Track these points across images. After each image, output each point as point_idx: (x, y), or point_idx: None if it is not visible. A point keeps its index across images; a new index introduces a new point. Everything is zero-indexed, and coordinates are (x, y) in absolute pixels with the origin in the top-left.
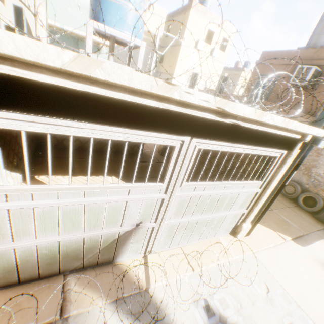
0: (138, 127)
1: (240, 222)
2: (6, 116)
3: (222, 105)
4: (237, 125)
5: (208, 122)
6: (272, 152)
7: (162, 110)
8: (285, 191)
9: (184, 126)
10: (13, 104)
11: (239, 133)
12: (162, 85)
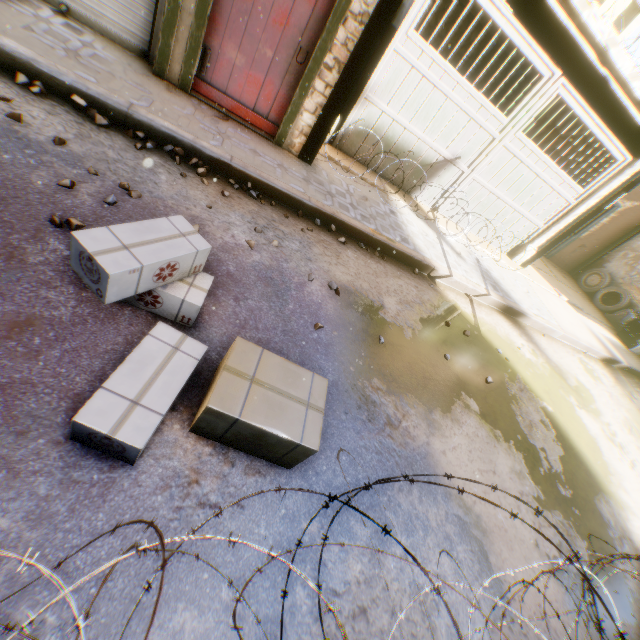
0: (536, 37)
1: (527, 242)
2: None
3: (609, 46)
4: (605, 83)
5: (584, 64)
6: (615, 149)
7: (562, 29)
8: (585, 281)
9: (565, 56)
10: None
11: (601, 96)
12: (581, 2)
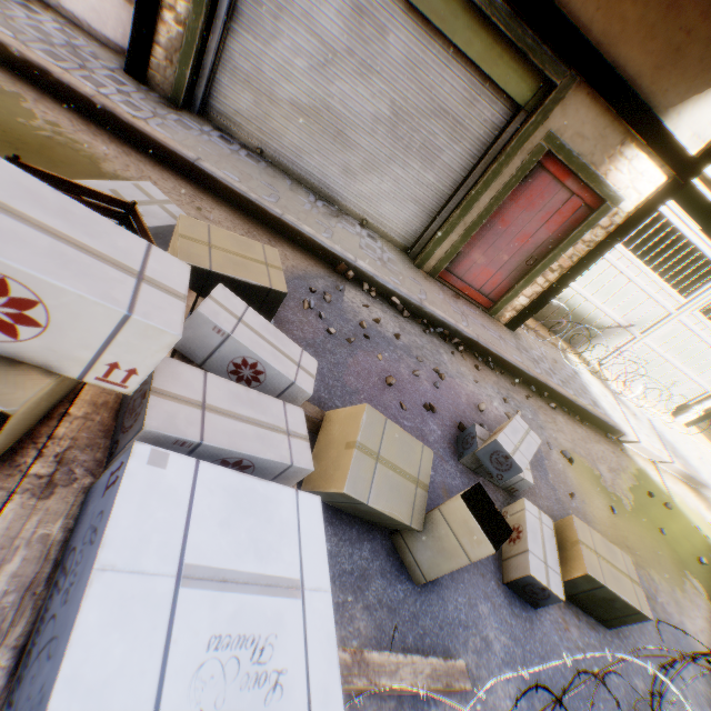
0: None
1: (691, 403)
2: (671, 208)
3: None
4: None
5: None
6: None
7: None
8: None
9: None
10: (683, 205)
11: None
12: None
